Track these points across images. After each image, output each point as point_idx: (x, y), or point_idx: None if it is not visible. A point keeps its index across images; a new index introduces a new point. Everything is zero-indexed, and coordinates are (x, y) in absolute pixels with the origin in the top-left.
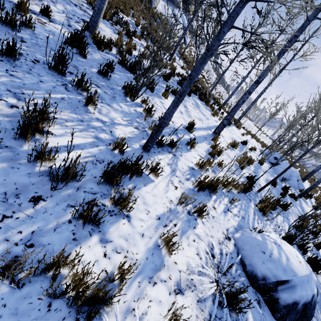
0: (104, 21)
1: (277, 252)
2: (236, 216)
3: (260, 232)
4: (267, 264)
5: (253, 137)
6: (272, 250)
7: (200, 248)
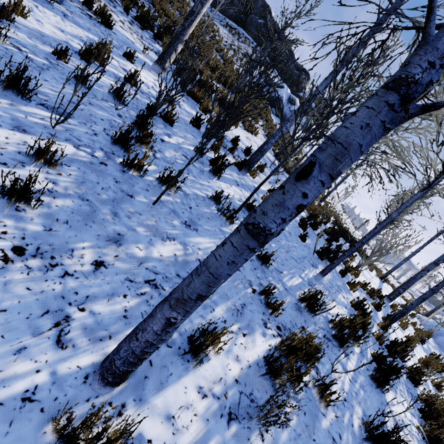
0: None
1: None
2: None
3: None
4: None
5: None
6: None
7: None
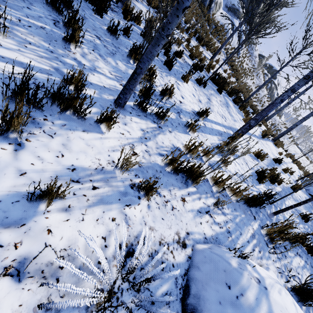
0: (147, 7)
1: (254, 295)
2: (218, 226)
3: (241, 257)
4: (225, 308)
5: (294, 162)
6: (246, 289)
7: (115, 232)
